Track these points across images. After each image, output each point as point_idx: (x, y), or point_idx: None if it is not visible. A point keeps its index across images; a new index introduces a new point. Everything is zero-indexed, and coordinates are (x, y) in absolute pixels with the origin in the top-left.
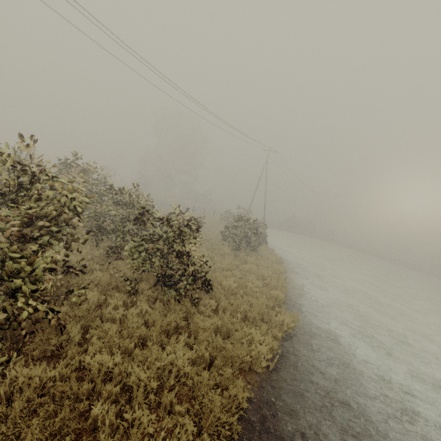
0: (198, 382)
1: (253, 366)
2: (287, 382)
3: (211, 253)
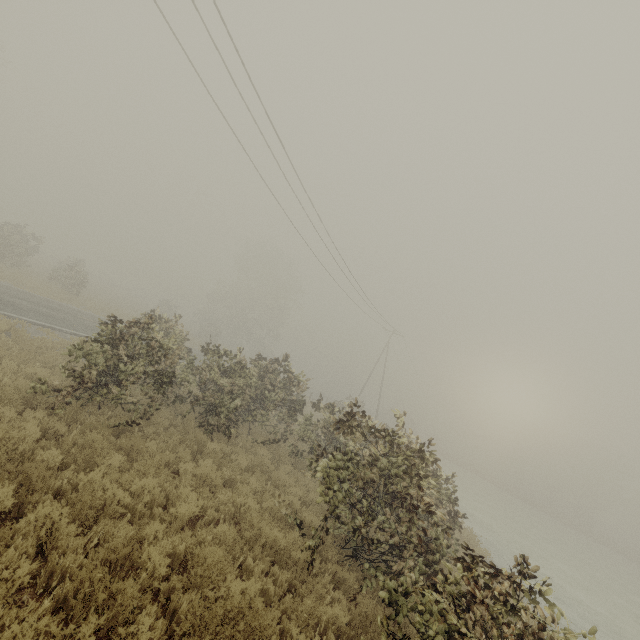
0: None
1: None
2: None
3: None
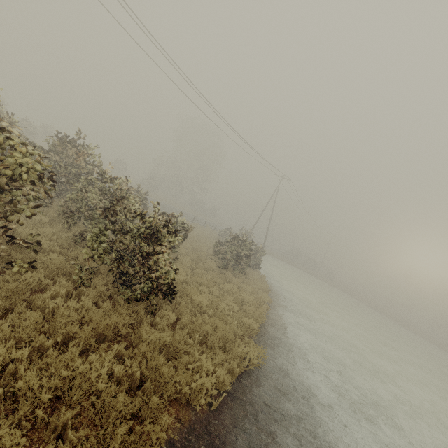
0: (110, 406)
1: (192, 401)
2: (228, 429)
3: (194, 265)
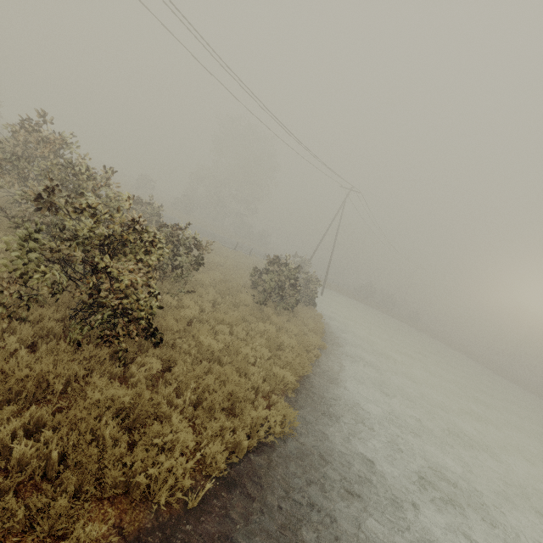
0: None
1: (154, 495)
2: (209, 542)
3: (220, 299)
